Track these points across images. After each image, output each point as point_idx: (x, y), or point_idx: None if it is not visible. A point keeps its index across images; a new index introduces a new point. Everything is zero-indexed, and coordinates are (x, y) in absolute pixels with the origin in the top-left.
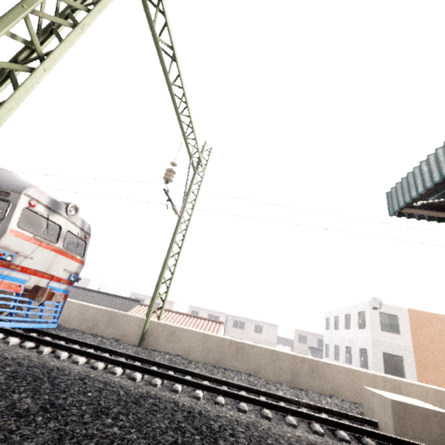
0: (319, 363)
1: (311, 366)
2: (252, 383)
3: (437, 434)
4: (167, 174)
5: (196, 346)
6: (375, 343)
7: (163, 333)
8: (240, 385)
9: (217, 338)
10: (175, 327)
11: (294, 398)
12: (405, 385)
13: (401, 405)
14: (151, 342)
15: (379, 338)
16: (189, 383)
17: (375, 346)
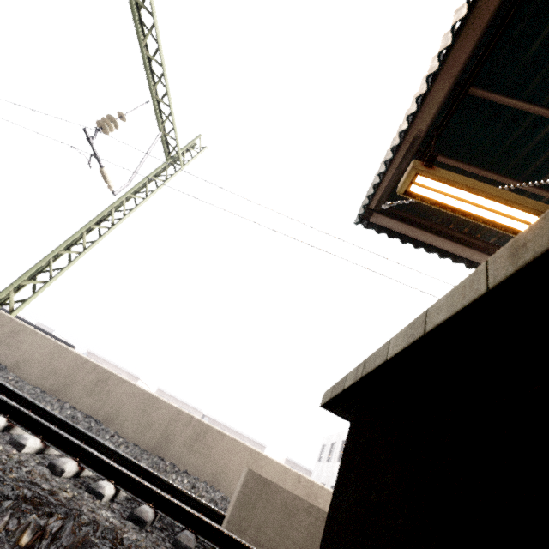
0: (212, 430)
1: (198, 433)
2: (76, 421)
3: (296, 546)
4: (104, 120)
5: (38, 360)
6: None
7: None
8: (33, 403)
9: (78, 357)
10: (24, 327)
11: (108, 445)
12: (325, 495)
13: (260, 483)
14: None
15: None
16: None
17: None
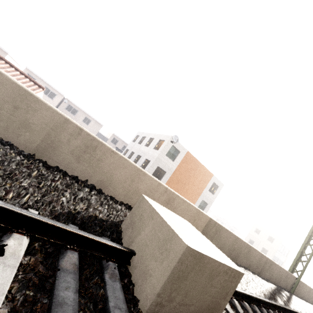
0: (102, 146)
1: (87, 145)
2: None
3: (211, 297)
4: None
5: None
6: (157, 160)
7: None
8: None
9: None
10: None
11: None
12: (179, 200)
13: (196, 258)
14: None
15: (161, 158)
16: None
17: (156, 162)
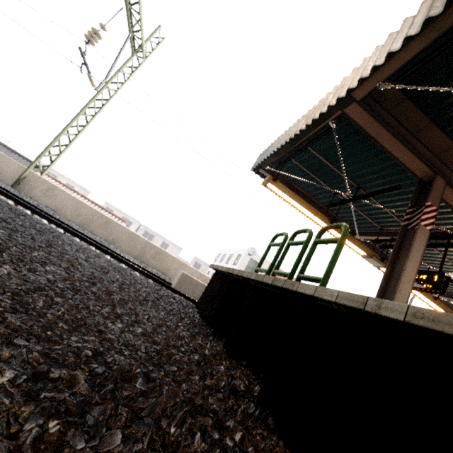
0: (164, 252)
1: (157, 252)
2: (103, 243)
3: (197, 295)
4: (91, 33)
5: (70, 208)
6: None
7: (41, 186)
8: (88, 237)
9: (91, 208)
10: (55, 187)
11: (125, 257)
12: None
13: (187, 277)
14: (27, 189)
15: None
16: (39, 214)
17: None
